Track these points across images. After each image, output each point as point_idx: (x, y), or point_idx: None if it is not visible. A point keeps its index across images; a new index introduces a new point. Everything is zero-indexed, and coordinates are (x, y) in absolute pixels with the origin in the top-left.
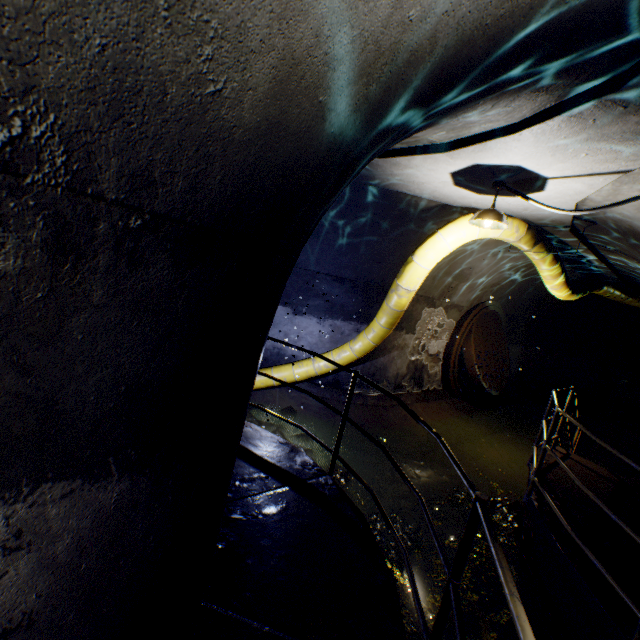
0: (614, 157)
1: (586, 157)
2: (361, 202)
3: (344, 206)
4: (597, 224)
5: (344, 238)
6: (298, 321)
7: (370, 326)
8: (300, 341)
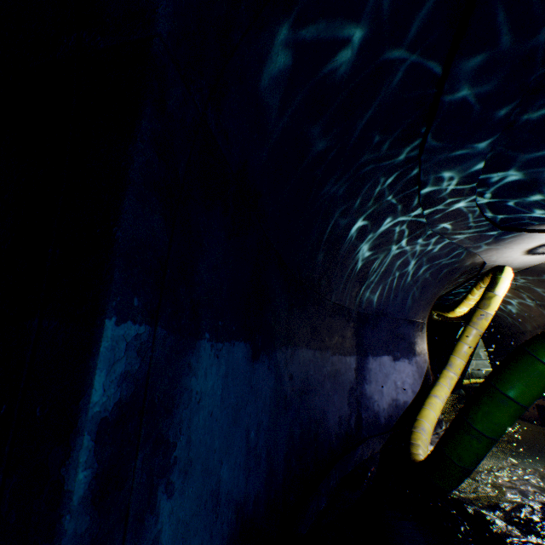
0: None
1: None
2: (441, 262)
3: (430, 265)
4: (527, 269)
5: (417, 289)
6: (398, 366)
7: (460, 350)
8: (404, 385)
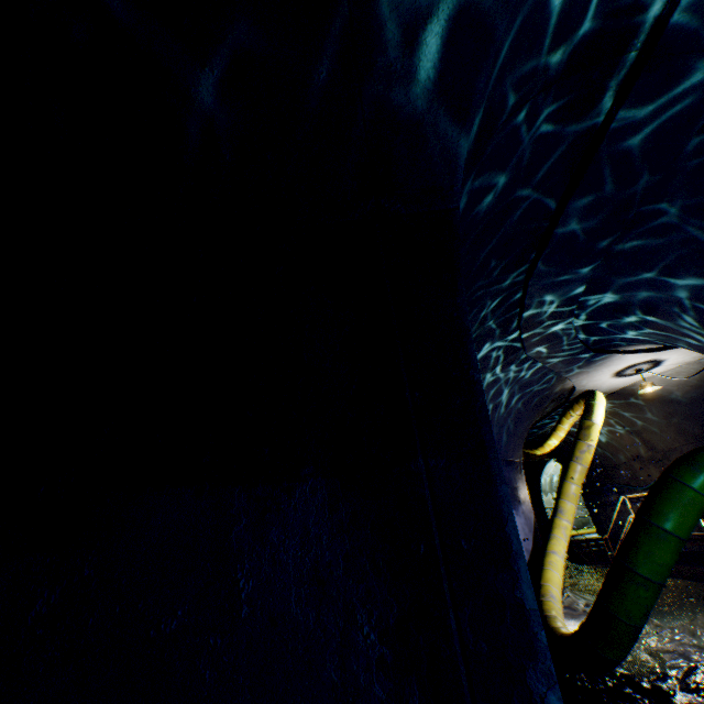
0: (699, 356)
1: (692, 355)
2: (533, 389)
3: (522, 393)
4: (614, 393)
5: (511, 422)
6: None
7: (568, 492)
8: None
